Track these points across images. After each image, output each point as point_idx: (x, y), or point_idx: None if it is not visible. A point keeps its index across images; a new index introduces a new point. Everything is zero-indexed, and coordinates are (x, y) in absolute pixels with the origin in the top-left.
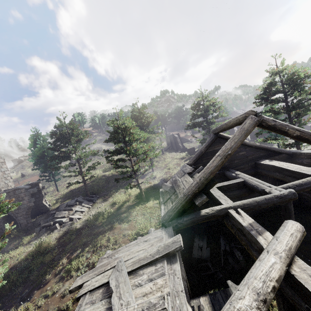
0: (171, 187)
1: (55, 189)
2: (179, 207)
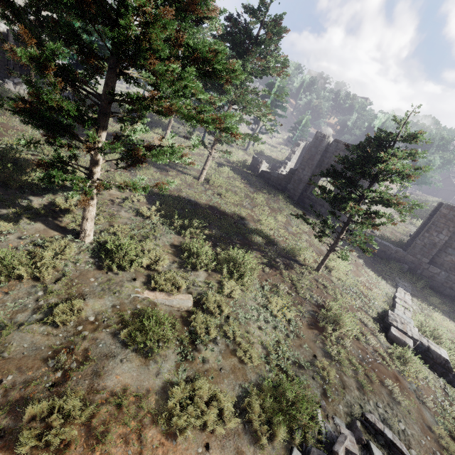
0: None
1: None
2: None
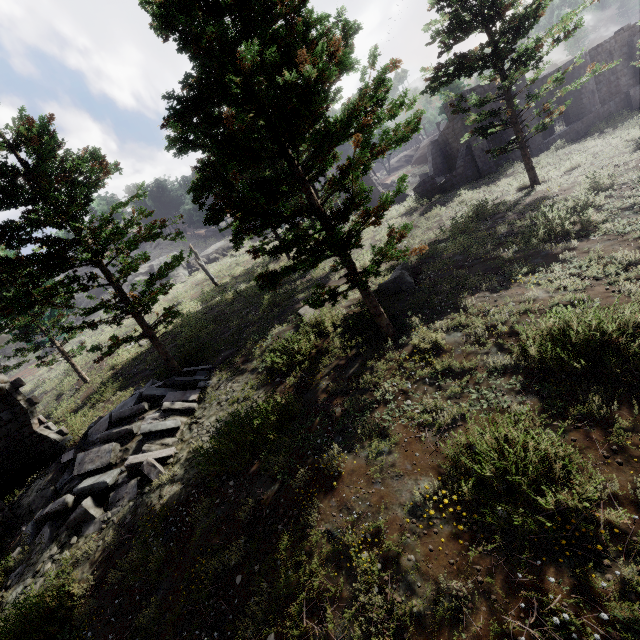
0: None
1: (80, 380)
2: None
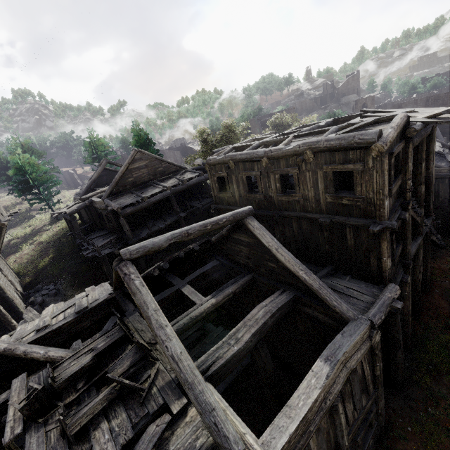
0: (80, 191)
1: None
2: (85, 191)
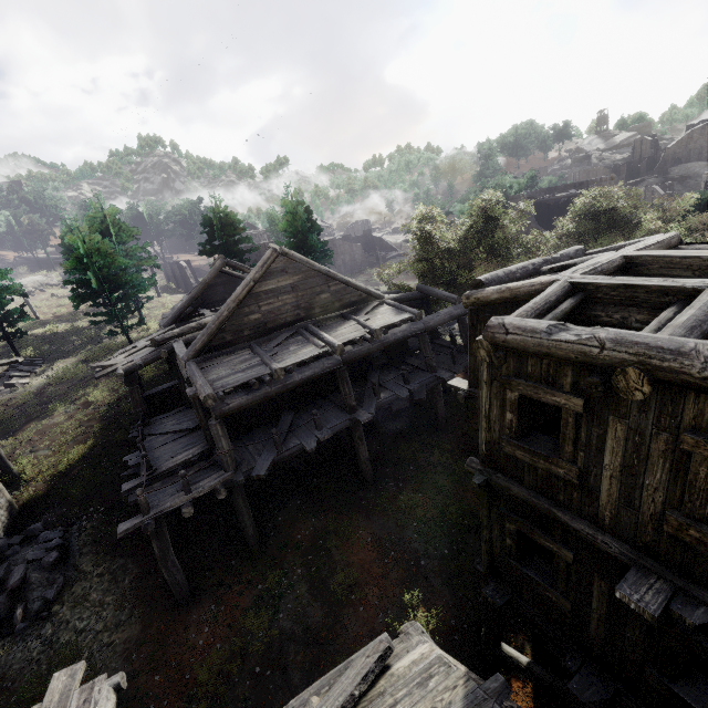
0: (171, 313)
1: None
2: (175, 317)
